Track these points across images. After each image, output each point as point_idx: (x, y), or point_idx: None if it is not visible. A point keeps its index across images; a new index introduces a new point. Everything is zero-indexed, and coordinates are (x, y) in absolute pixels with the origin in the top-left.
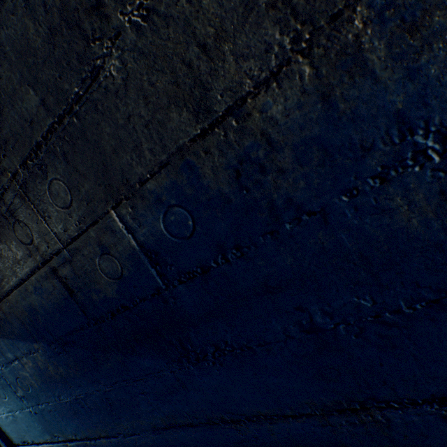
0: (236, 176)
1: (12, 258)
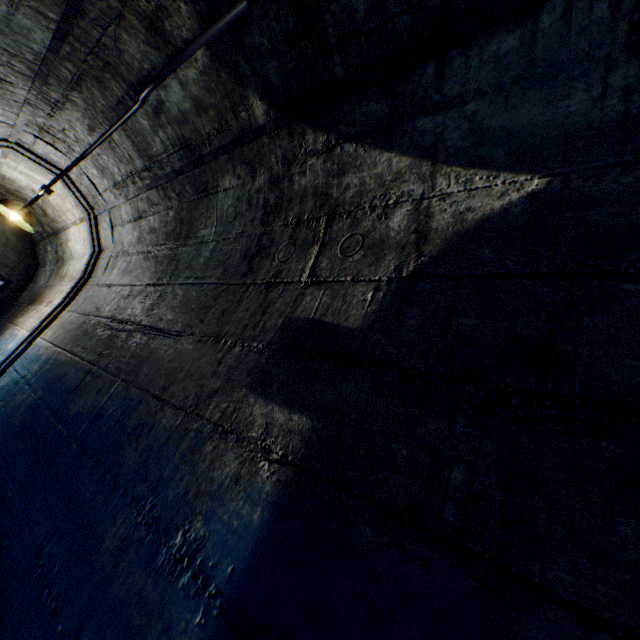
0: (136, 427)
1: (98, 346)
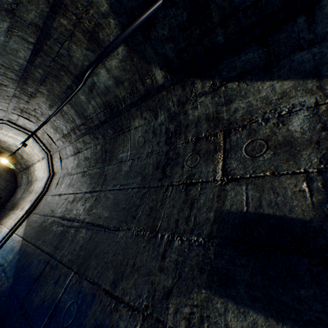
0: None
1: (54, 240)
